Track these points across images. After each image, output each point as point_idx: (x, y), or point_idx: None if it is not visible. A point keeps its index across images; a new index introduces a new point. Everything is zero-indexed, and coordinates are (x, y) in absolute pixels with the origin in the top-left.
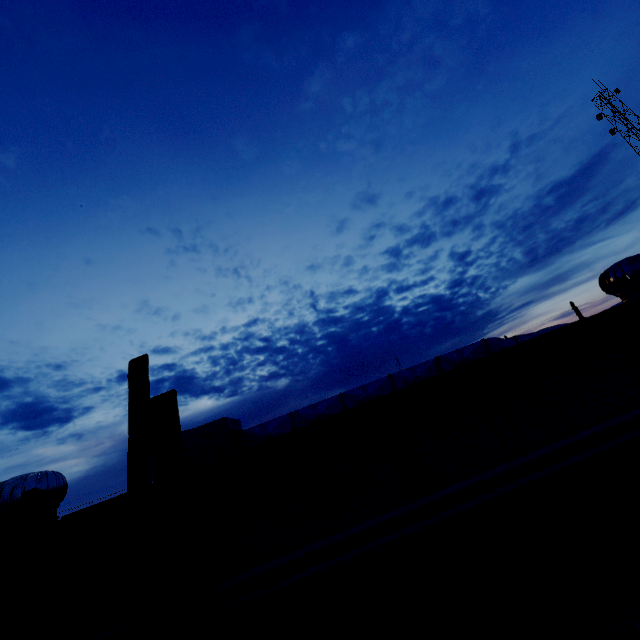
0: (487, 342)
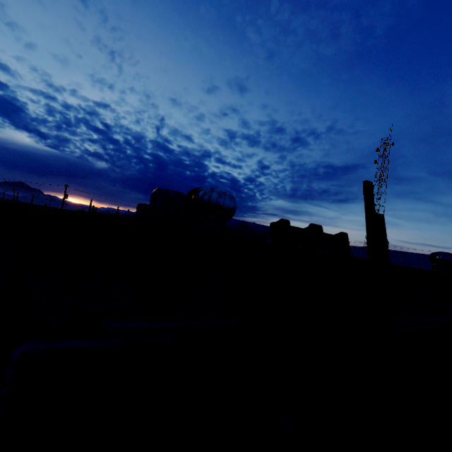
0: None
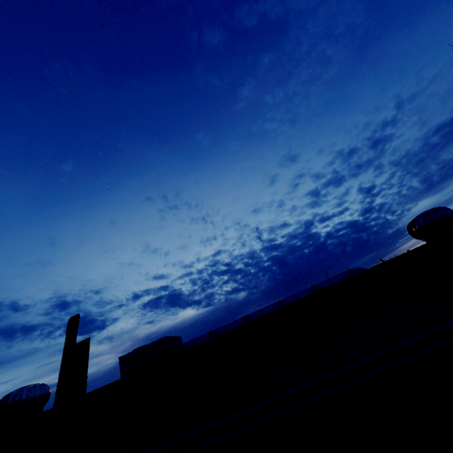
0: (352, 272)
